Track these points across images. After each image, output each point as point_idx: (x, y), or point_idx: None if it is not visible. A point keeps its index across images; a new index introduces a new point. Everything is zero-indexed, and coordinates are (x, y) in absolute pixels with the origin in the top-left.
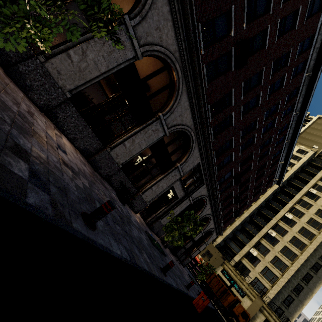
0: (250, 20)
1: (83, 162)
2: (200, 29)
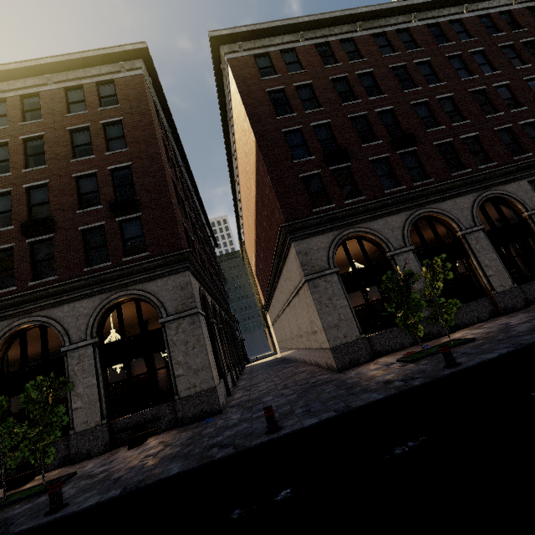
0: (372, 135)
1: (509, 317)
2: (388, 190)
